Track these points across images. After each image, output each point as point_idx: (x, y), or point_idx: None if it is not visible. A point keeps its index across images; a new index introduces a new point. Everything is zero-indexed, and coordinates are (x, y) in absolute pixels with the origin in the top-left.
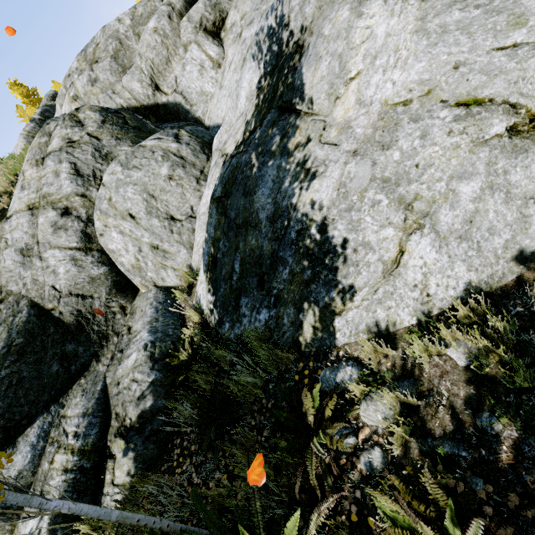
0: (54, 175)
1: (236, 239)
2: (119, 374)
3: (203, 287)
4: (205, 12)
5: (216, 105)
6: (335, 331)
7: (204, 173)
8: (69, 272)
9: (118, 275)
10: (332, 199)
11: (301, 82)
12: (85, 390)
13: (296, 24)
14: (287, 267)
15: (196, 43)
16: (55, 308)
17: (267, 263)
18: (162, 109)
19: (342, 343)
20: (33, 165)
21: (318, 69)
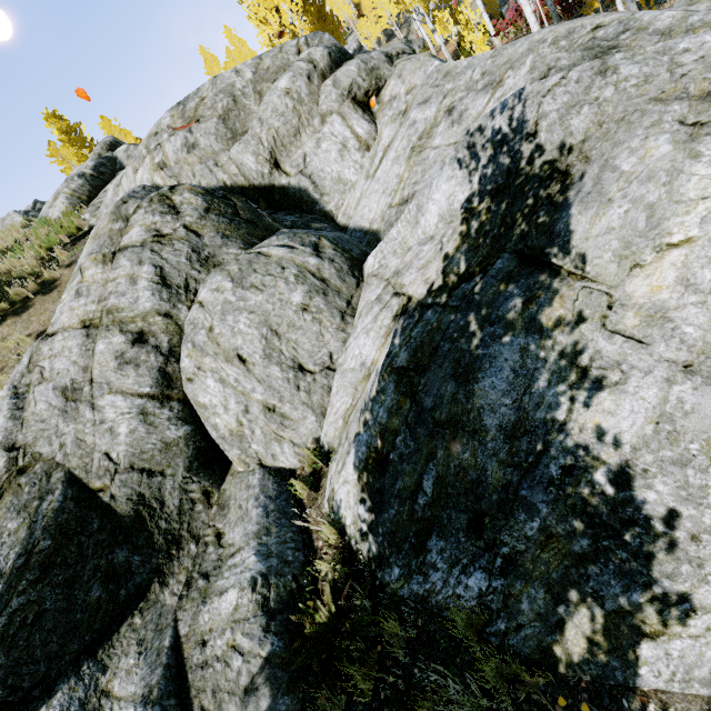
0: (129, 280)
1: (432, 442)
2: (205, 625)
3: (350, 490)
4: (357, 78)
5: (358, 200)
6: (639, 662)
7: (352, 305)
8: (134, 433)
9: (203, 439)
10: (643, 435)
11: (566, 226)
12: (144, 643)
13: (550, 137)
14: (535, 518)
15: (341, 114)
16: (105, 488)
17: (493, 499)
18: (278, 192)
19: (651, 686)
20: (97, 261)
21: (602, 216)
